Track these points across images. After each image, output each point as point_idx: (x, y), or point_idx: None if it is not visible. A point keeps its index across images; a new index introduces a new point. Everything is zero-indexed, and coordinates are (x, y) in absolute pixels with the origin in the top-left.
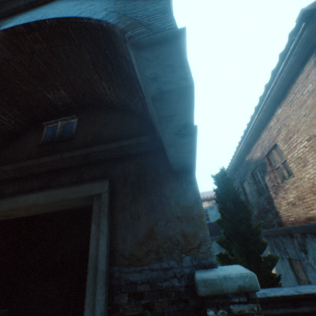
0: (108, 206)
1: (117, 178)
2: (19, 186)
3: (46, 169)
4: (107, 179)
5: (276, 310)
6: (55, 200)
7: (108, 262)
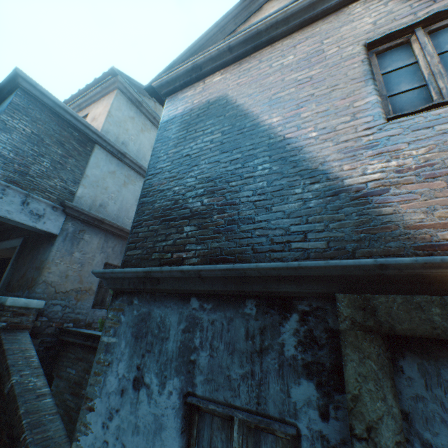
0: (17, 255)
1: (31, 237)
2: (1, 237)
3: (11, 226)
4: (24, 237)
5: (78, 340)
6: (4, 248)
7: (5, 288)
